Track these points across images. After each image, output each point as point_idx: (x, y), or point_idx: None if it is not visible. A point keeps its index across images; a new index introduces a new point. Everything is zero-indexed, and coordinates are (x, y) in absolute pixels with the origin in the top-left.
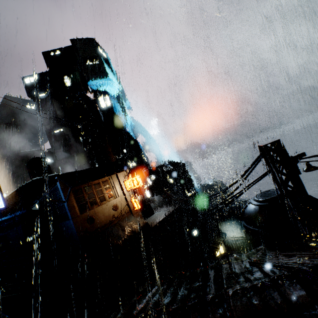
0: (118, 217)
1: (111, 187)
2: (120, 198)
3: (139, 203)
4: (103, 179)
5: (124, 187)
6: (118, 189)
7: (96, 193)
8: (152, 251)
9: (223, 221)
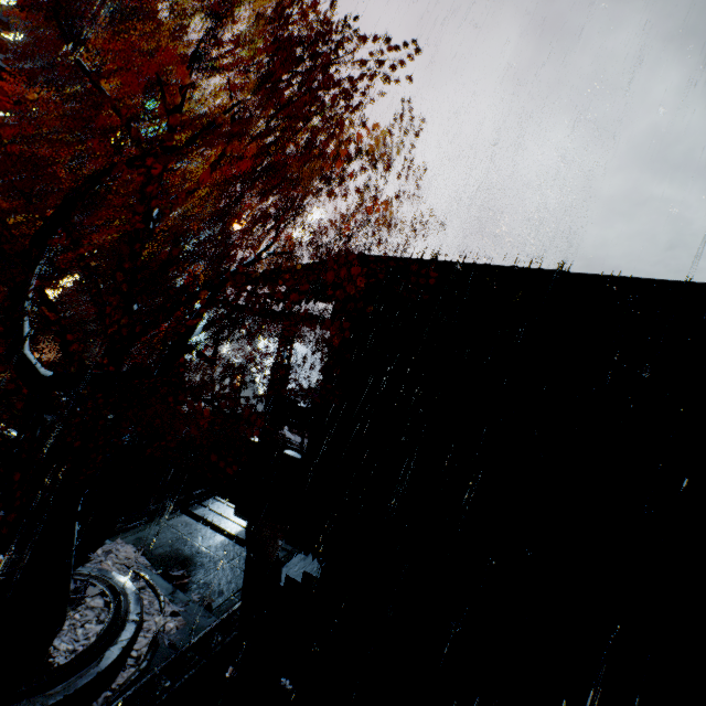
0: None
1: None
2: None
3: None
4: None
5: None
6: None
7: None
8: None
9: None
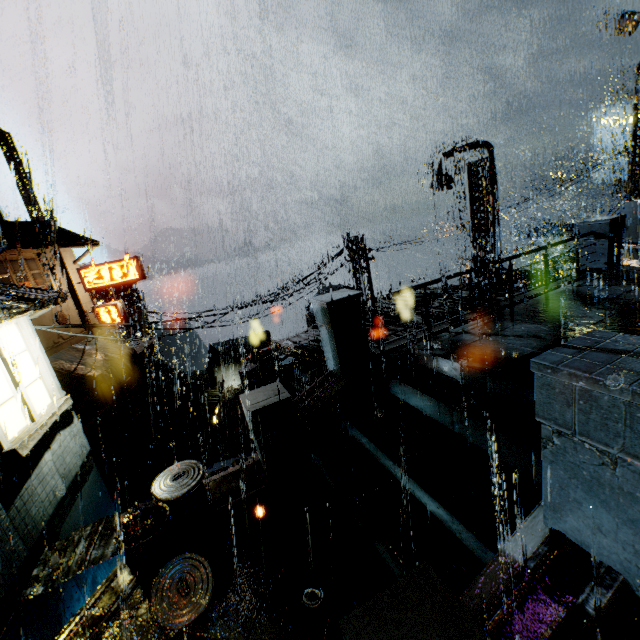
0: (68, 338)
1: (45, 277)
2: (68, 303)
3: (120, 313)
4: (27, 254)
5: (76, 282)
6: (61, 284)
7: (16, 280)
8: (128, 403)
9: (222, 365)
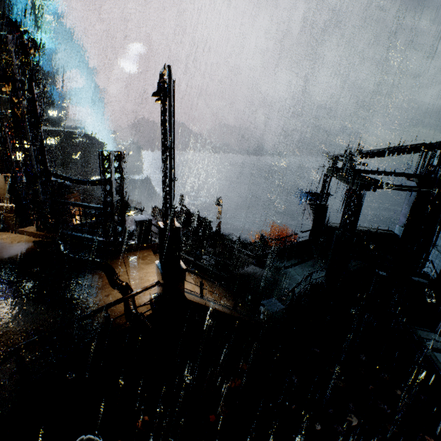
0: None
1: None
2: None
3: None
4: None
5: None
6: None
7: None
8: None
9: None
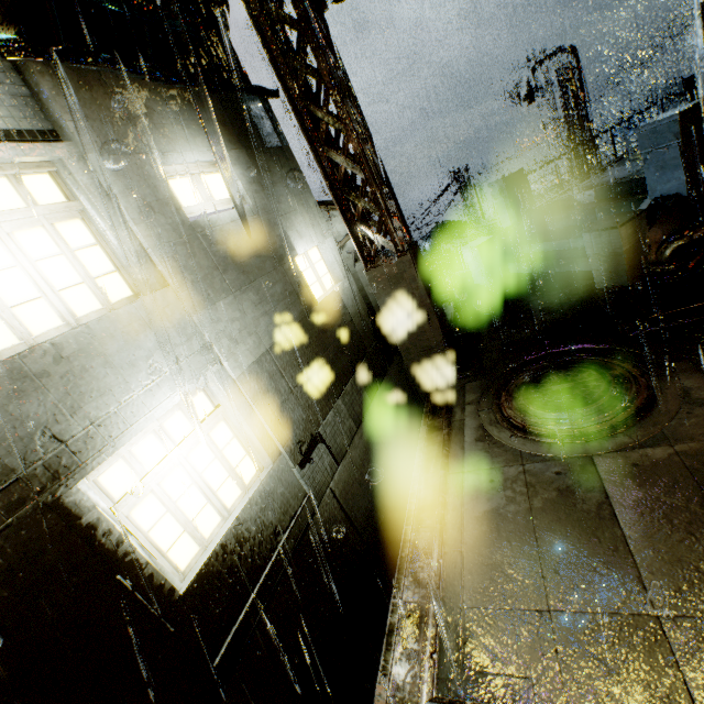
0: None
1: None
2: None
3: None
4: None
5: None
6: None
7: None
8: None
9: None
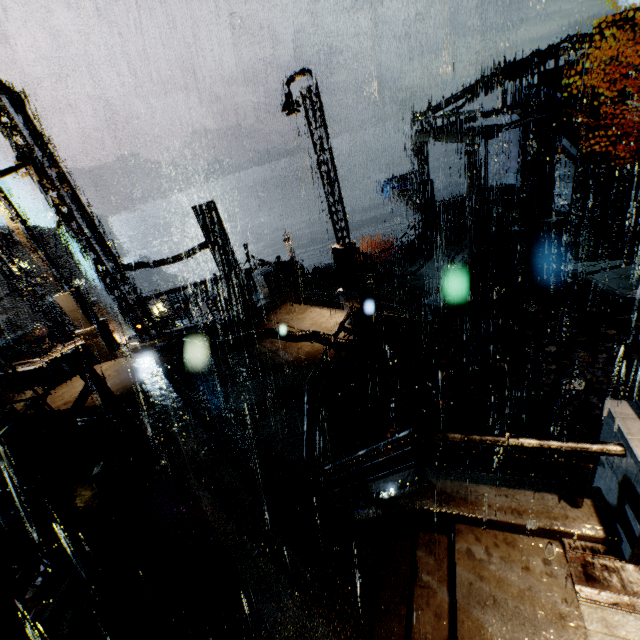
0: None
1: None
2: None
3: None
4: None
5: None
6: None
7: None
8: None
9: None
